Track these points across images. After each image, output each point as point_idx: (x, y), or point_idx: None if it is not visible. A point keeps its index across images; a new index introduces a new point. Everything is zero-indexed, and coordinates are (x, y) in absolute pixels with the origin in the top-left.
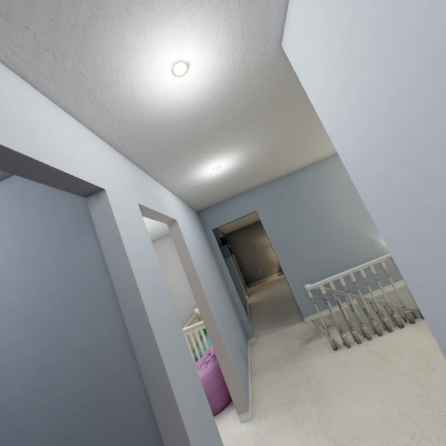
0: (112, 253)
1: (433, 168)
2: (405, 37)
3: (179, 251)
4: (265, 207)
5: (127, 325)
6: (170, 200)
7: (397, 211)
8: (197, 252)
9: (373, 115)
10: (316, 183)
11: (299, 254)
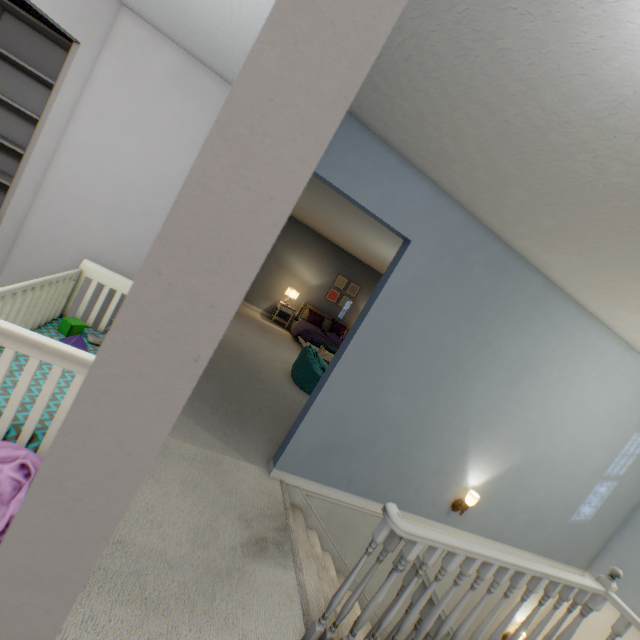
0: None
1: None
2: None
3: (296, 9)
4: (430, 255)
5: None
6: None
7: None
8: None
9: None
10: (518, 311)
11: (379, 379)
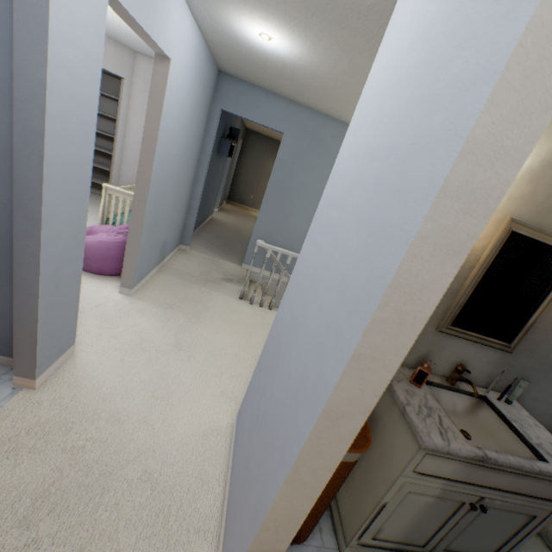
0: (27, 37)
1: (340, 225)
2: (408, 104)
3: (151, 102)
4: (296, 138)
5: (15, 136)
6: (179, 22)
7: (317, 236)
8: (176, 122)
9: (363, 146)
10: None
11: (285, 211)
